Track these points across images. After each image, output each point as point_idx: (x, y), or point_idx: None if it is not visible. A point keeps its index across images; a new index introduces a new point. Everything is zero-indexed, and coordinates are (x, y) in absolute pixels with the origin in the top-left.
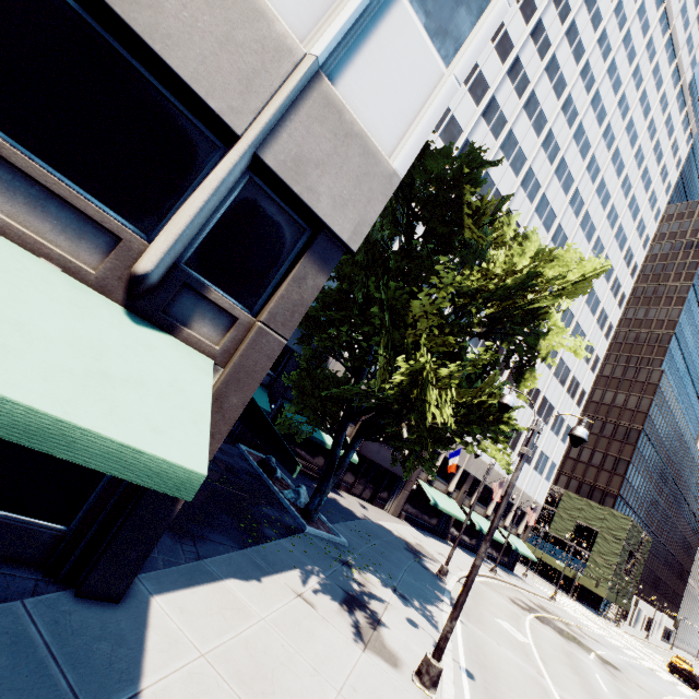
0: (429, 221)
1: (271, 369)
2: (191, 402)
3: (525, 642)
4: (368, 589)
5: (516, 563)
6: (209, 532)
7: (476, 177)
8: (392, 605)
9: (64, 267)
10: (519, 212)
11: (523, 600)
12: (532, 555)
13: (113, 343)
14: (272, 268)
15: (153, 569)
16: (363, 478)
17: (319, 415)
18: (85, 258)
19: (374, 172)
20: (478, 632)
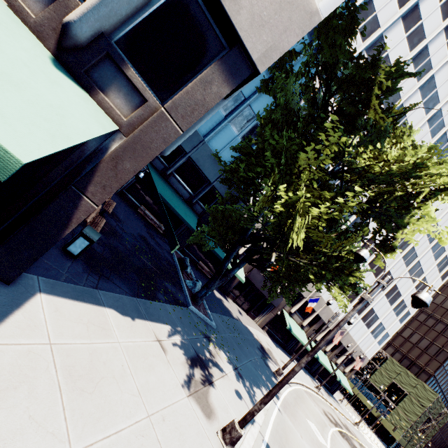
0: (341, 100)
1: (204, 205)
2: (64, 126)
3: (324, 444)
4: (215, 359)
5: (336, 390)
6: (115, 277)
7: (393, 87)
8: (229, 377)
9: (10, 3)
10: (419, 142)
11: (333, 416)
12: (350, 389)
13: (12, 55)
14: (188, 72)
15: (54, 278)
16: (245, 295)
17: (222, 237)
18: (30, 3)
19: (297, 3)
20: (289, 422)
